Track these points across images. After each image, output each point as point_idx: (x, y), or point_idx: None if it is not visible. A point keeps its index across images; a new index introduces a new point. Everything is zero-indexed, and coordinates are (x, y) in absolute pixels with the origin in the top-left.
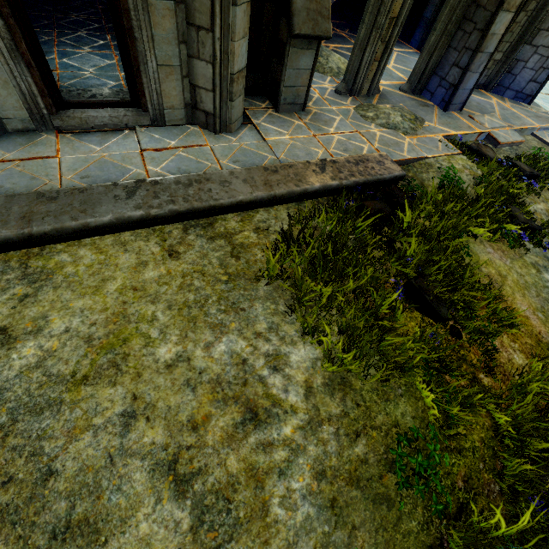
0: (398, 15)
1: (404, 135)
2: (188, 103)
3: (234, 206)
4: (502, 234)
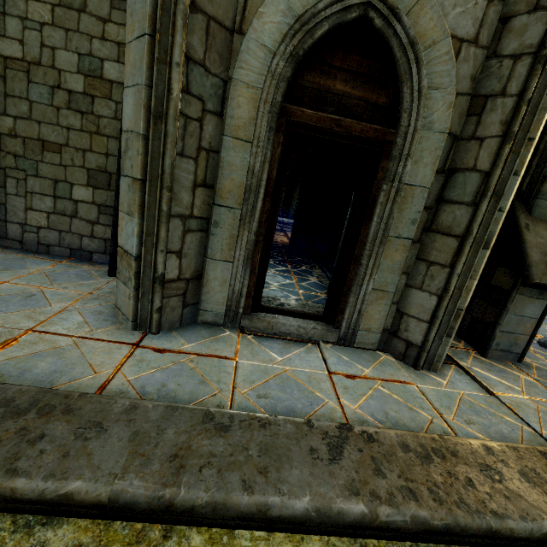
0: None
1: None
2: (386, 328)
3: (532, 539)
4: None
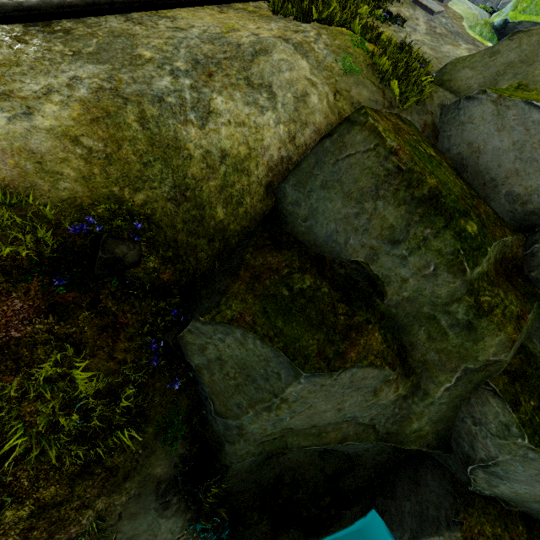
0: None
1: None
2: None
3: None
4: (376, 17)
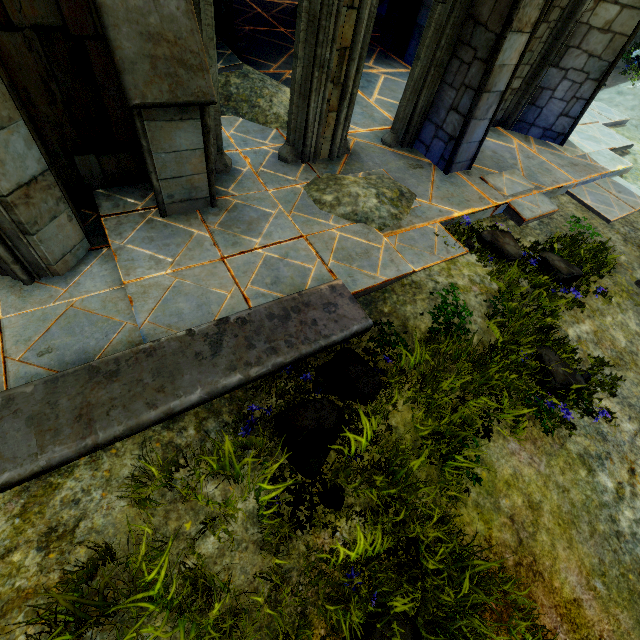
0: (352, 44)
1: (380, 232)
2: None
3: None
4: (531, 407)
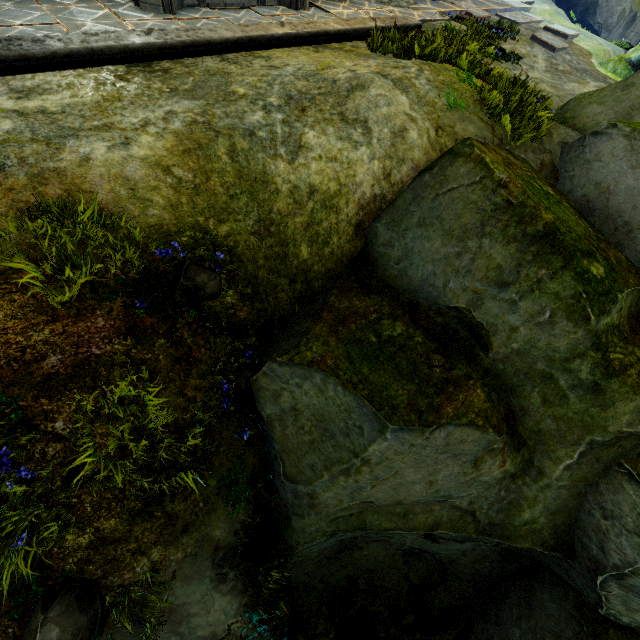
0: None
1: (412, 11)
2: None
3: (336, 35)
4: (486, 55)
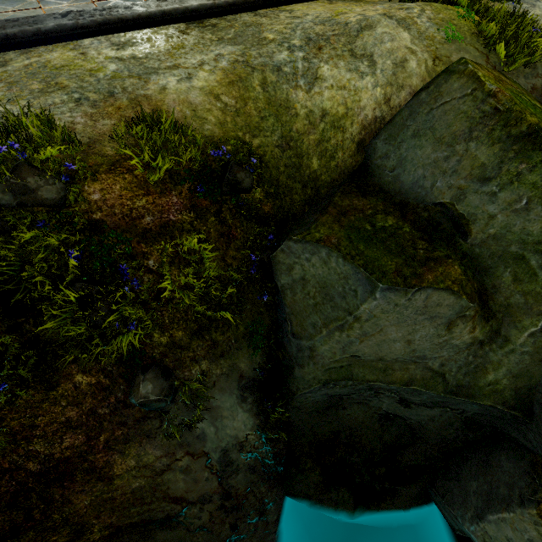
0: None
1: None
2: None
3: None
4: None
